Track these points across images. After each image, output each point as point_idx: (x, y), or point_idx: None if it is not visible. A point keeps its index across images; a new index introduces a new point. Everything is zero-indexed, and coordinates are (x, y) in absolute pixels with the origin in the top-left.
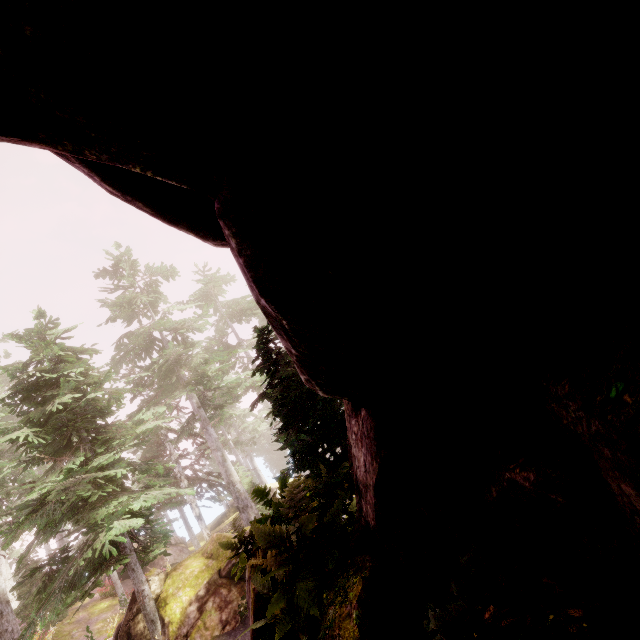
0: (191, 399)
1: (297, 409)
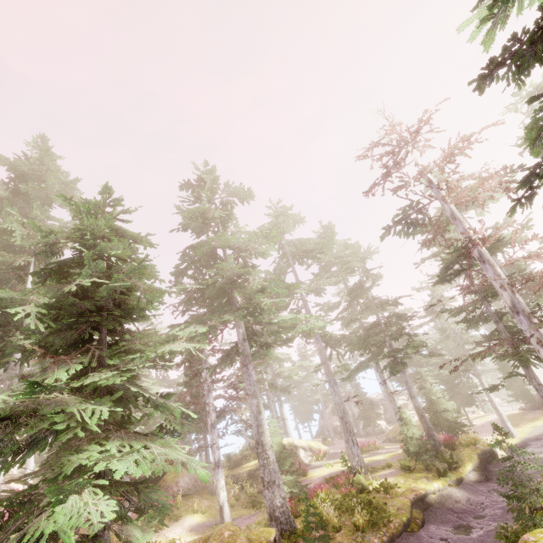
0: (238, 328)
1: None
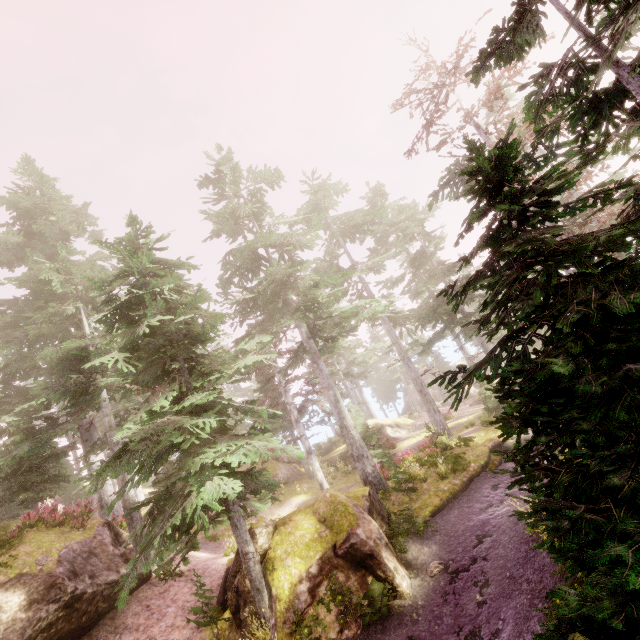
0: (300, 328)
1: None
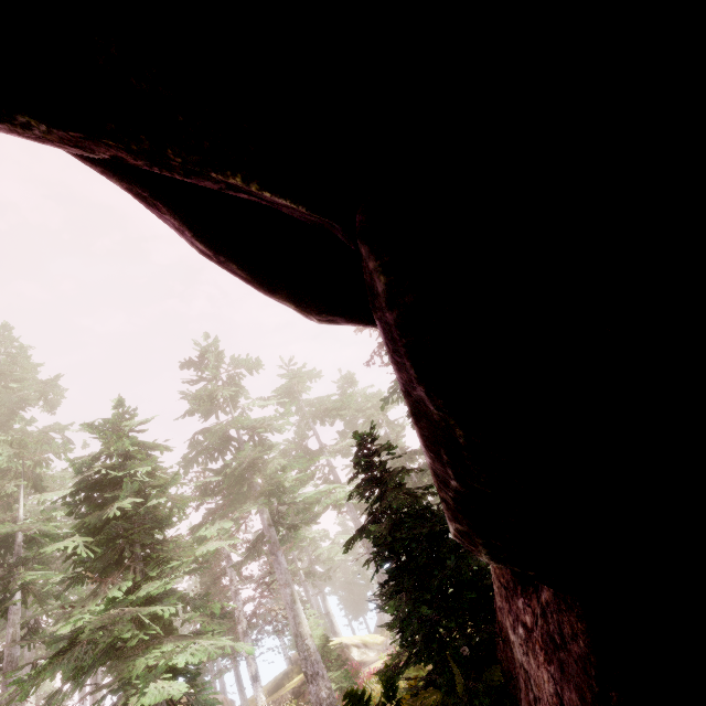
0: (262, 514)
1: (412, 559)
